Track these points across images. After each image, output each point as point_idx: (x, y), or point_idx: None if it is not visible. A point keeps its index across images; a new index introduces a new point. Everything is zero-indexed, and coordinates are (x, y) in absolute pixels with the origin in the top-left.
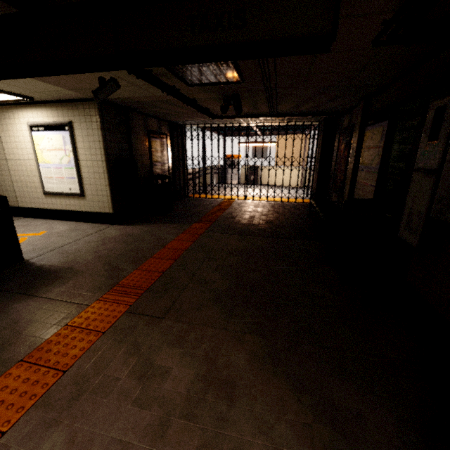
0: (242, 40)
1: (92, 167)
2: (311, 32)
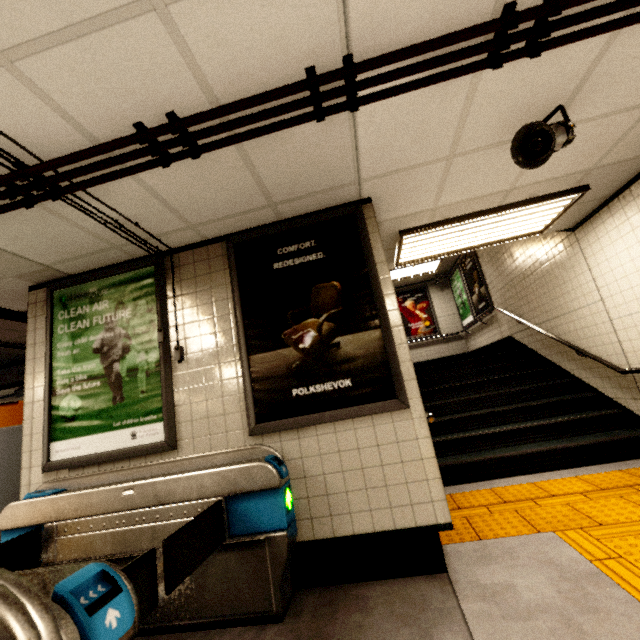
0: None
1: None
2: None
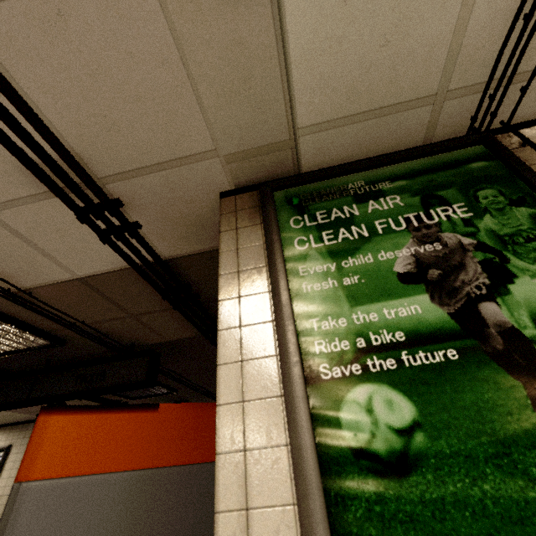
0: (101, 386)
1: (4, 505)
2: (136, 380)
